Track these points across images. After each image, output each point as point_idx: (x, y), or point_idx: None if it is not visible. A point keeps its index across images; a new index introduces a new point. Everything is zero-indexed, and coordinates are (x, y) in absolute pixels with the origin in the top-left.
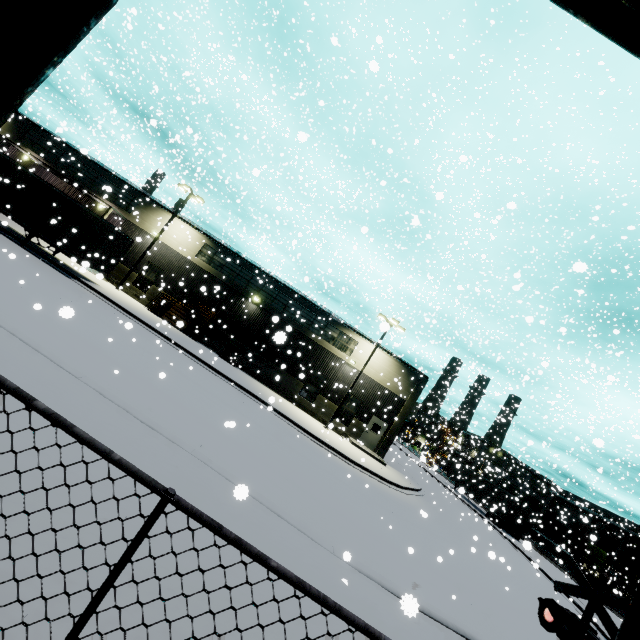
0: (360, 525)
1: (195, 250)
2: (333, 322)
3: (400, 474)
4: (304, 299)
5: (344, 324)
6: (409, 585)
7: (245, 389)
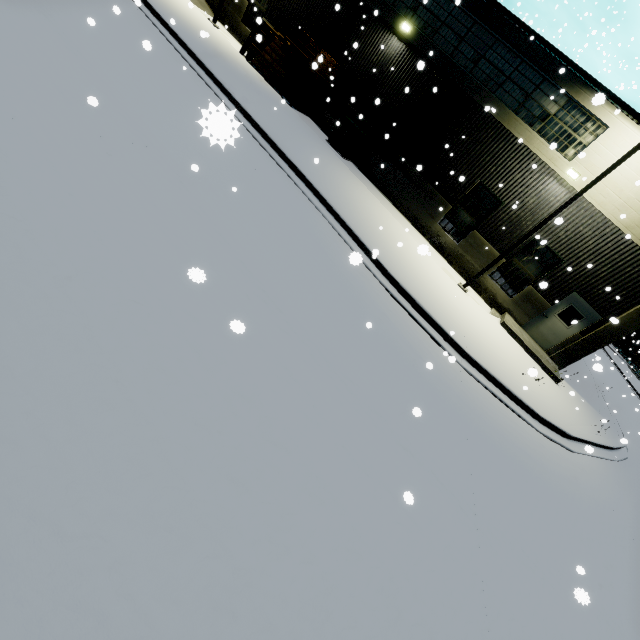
0: (112, 624)
1: None
2: (559, 74)
3: (584, 406)
4: (505, 16)
5: (586, 78)
6: None
7: (290, 162)
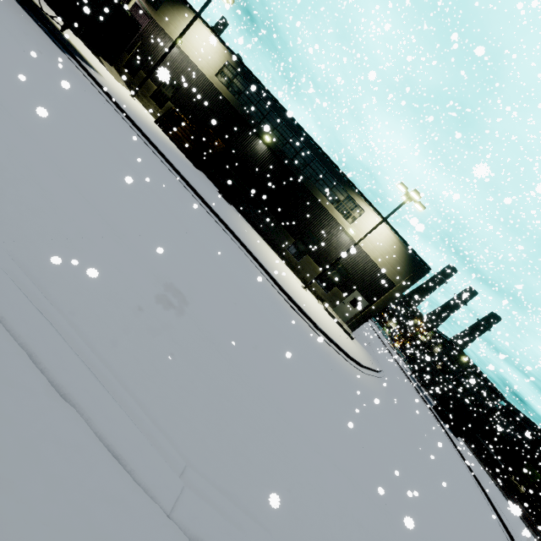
0: (288, 415)
1: (215, 68)
2: (343, 183)
3: (364, 351)
4: (319, 149)
5: (355, 188)
6: (324, 540)
7: (223, 222)
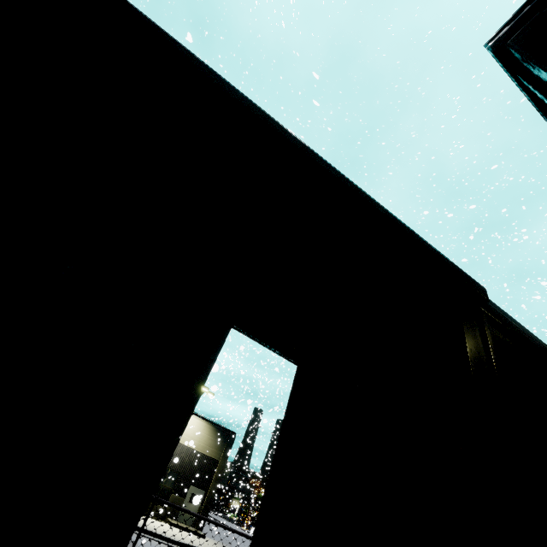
0: None
1: None
2: None
3: (219, 543)
4: None
5: None
6: None
7: None
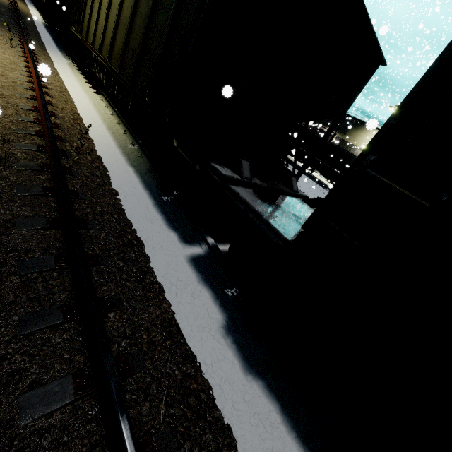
0: None
1: None
2: None
3: None
4: None
5: None
6: None
7: None
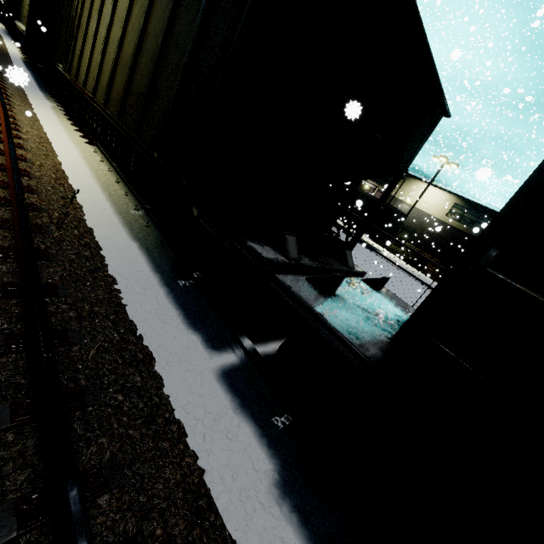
0: None
1: (444, 210)
2: None
3: None
4: None
5: None
6: None
7: None
